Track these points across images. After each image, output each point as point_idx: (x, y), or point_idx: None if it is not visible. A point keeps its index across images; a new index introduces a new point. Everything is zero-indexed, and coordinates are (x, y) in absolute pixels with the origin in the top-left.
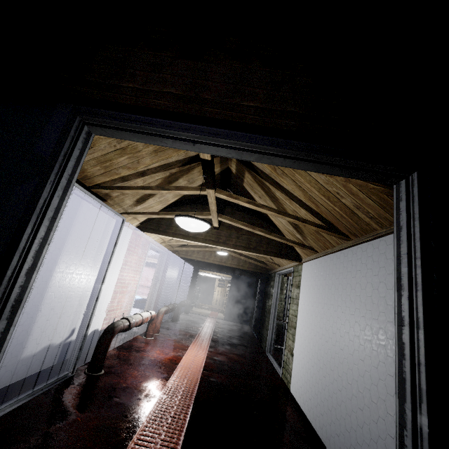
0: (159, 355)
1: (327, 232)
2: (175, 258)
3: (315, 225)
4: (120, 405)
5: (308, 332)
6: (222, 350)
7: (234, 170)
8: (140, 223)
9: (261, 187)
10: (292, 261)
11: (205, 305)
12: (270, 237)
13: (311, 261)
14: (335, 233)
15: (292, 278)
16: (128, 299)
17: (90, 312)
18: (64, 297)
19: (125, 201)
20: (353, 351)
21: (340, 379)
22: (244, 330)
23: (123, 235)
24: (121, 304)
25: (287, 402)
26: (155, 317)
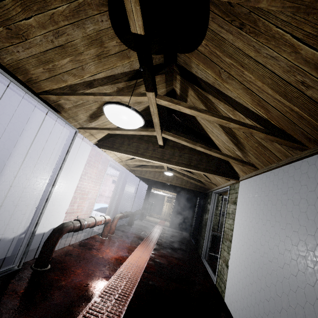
0: (108, 254)
1: (277, 140)
2: (132, 177)
3: (264, 131)
4: (48, 307)
5: (245, 247)
6: (163, 253)
7: (178, 90)
8: (98, 141)
9: (203, 103)
10: (230, 179)
11: (156, 215)
12: (210, 153)
13: (250, 178)
14: (288, 140)
15: (228, 196)
16: (88, 204)
17: (39, 212)
18: (17, 196)
19: (79, 115)
20: (316, 282)
21: (293, 311)
22: (184, 236)
23: (82, 149)
24: (81, 208)
25: (222, 315)
26: (109, 221)
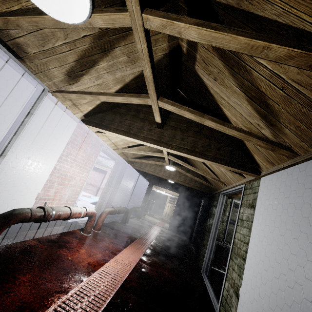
0: (81, 255)
1: None
2: (131, 170)
3: None
4: None
5: (271, 274)
6: (155, 261)
7: (185, 44)
8: (84, 115)
9: (219, 54)
10: (247, 173)
11: (156, 215)
12: (224, 130)
13: (279, 172)
14: None
15: (242, 197)
16: (70, 192)
17: None
18: None
19: (51, 70)
20: None
21: None
22: (184, 242)
23: (63, 123)
24: (60, 196)
25: None
26: (94, 214)
